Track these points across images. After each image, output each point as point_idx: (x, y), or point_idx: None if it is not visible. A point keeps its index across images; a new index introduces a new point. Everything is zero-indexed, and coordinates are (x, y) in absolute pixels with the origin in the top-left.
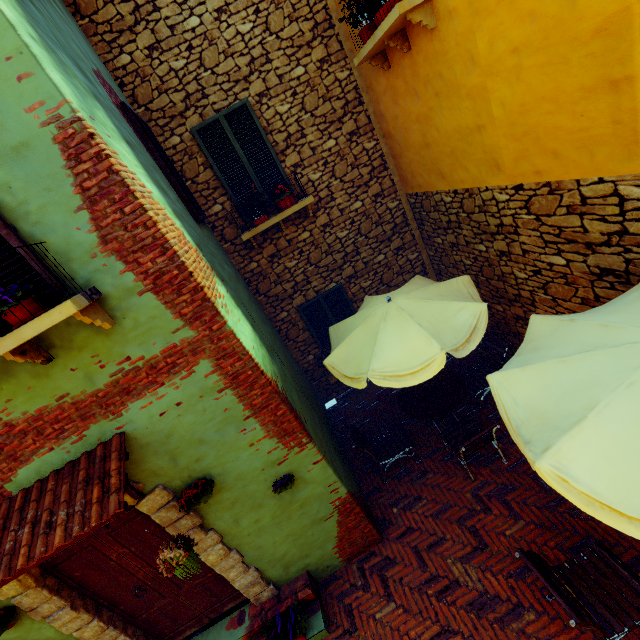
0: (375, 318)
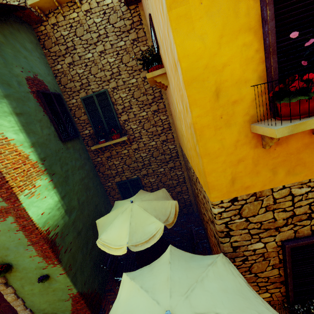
0: (121, 209)
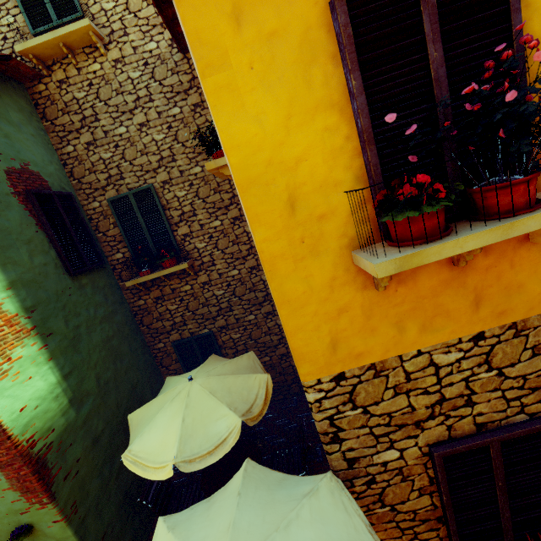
0: (172, 393)
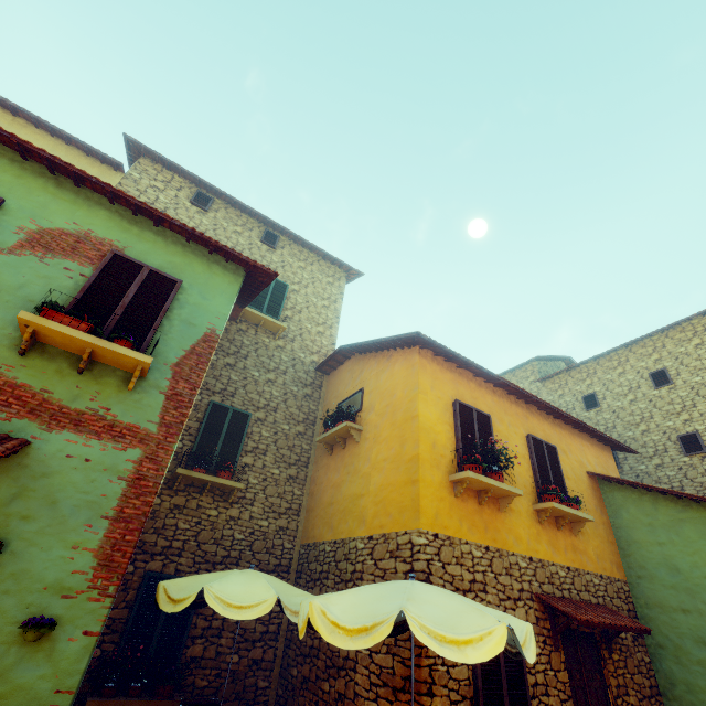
0: (233, 571)
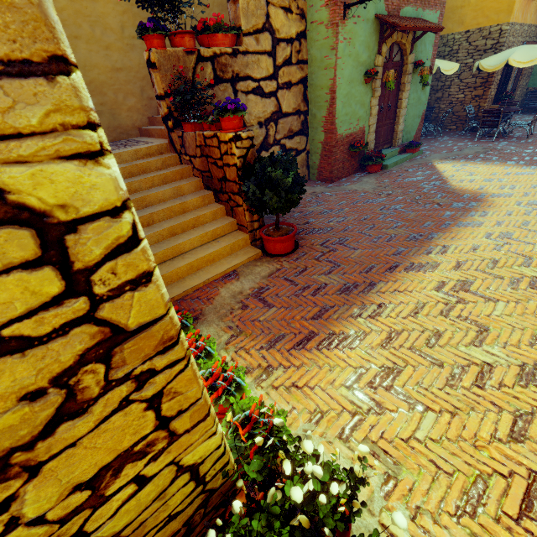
0: None
